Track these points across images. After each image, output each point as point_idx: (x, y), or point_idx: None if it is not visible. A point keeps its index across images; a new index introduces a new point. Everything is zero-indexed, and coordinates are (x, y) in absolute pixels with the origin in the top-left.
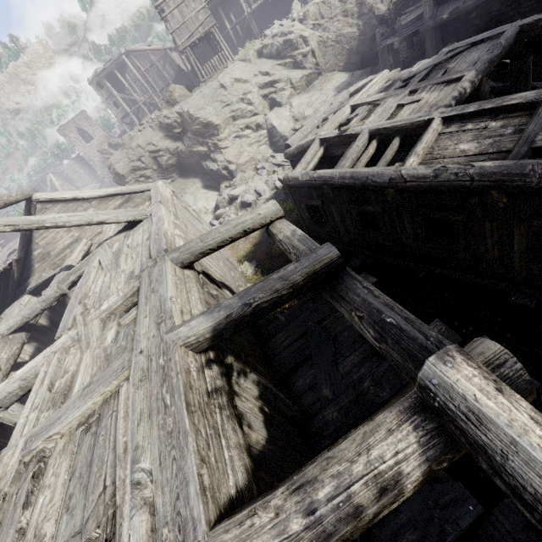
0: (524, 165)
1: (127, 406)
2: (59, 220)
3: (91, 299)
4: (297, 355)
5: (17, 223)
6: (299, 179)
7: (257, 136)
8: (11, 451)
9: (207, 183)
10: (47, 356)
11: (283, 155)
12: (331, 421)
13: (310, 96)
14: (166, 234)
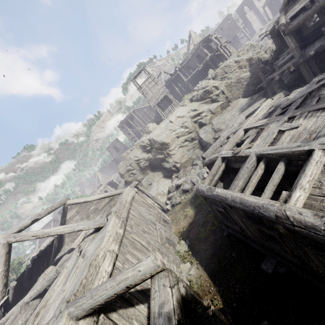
0: None
1: None
2: (58, 231)
3: (42, 313)
4: None
5: (38, 234)
6: (204, 192)
7: (192, 145)
8: None
9: (165, 174)
10: None
11: None
12: None
13: (223, 117)
14: (96, 258)
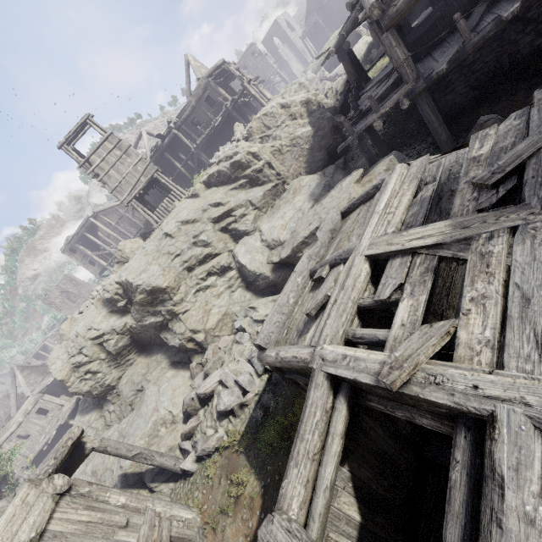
0: None
1: None
2: None
3: None
4: None
5: None
6: None
7: (225, 281)
8: None
9: (174, 358)
10: None
11: (266, 302)
12: None
13: (280, 214)
14: None
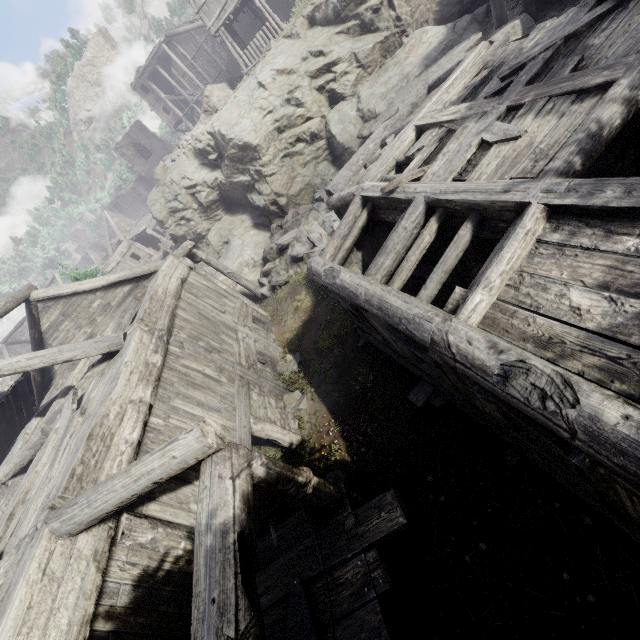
0: None
1: None
2: (17, 366)
3: (19, 515)
4: (270, 639)
5: None
6: (321, 277)
7: (312, 151)
8: None
9: (257, 220)
10: None
11: None
12: None
13: (384, 79)
14: (102, 421)
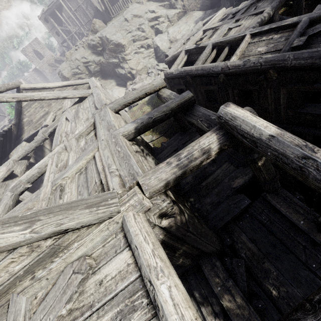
0: (285, 55)
1: (100, 158)
2: (42, 95)
3: None
4: None
5: (19, 97)
6: (173, 73)
7: (147, 53)
8: (45, 187)
9: (118, 82)
10: (50, 156)
11: (163, 64)
12: (189, 182)
13: (179, 27)
14: (103, 99)
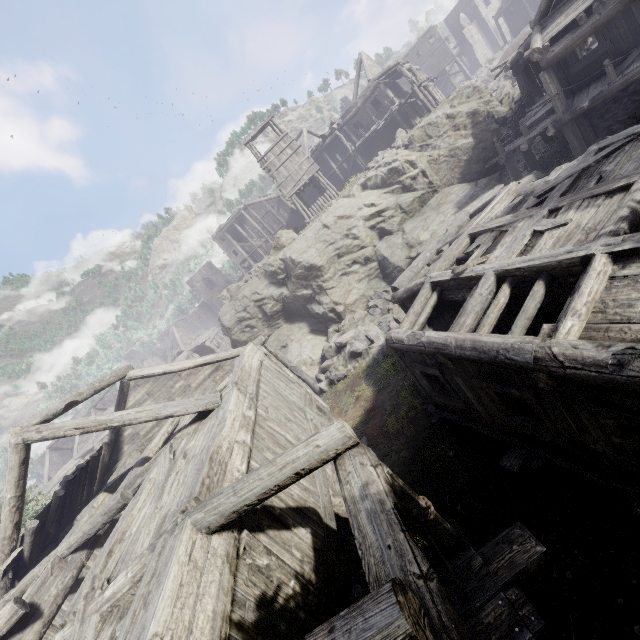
0: None
1: None
2: (127, 418)
3: (120, 549)
4: None
5: (86, 425)
6: (404, 341)
7: (366, 270)
8: None
9: (314, 327)
10: None
11: None
12: None
13: (425, 219)
14: (218, 450)
